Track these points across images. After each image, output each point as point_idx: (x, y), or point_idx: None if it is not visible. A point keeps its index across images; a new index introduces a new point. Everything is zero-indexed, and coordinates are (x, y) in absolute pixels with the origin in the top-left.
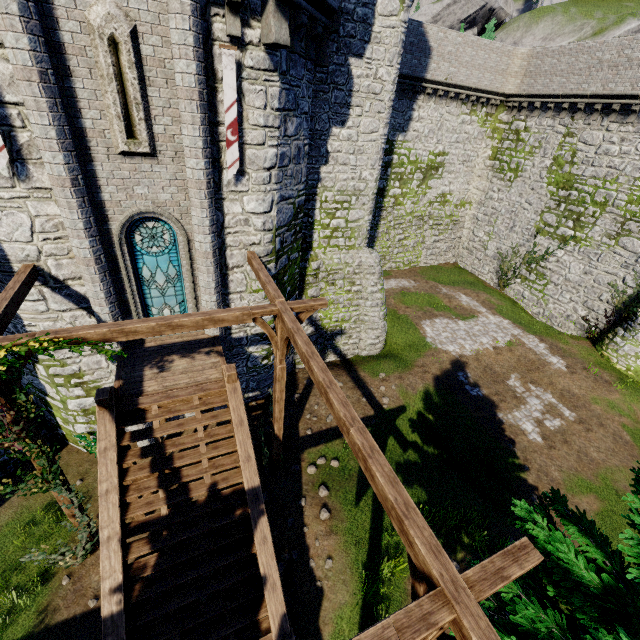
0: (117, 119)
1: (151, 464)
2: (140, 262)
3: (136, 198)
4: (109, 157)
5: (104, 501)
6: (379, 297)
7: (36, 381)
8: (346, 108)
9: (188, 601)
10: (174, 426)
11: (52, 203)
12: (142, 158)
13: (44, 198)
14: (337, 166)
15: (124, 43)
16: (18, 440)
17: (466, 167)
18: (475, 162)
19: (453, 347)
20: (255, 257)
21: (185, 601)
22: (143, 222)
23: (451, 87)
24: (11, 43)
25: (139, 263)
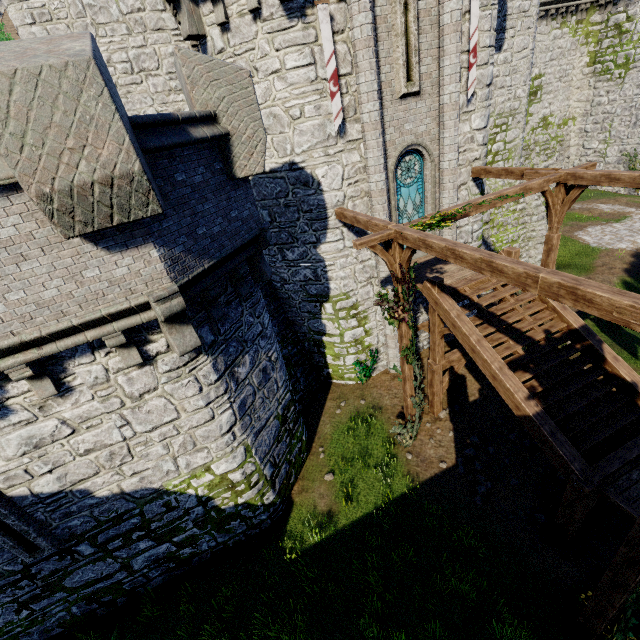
0: (402, 67)
1: (489, 325)
2: (398, 195)
3: (404, 135)
4: (392, 103)
5: (480, 346)
6: (543, 210)
7: (317, 324)
8: (502, 33)
9: (582, 404)
10: (490, 298)
11: (355, 152)
12: (411, 98)
13: (351, 149)
14: (496, 91)
15: (412, 3)
16: (408, 312)
17: (563, 83)
18: (571, 75)
19: (624, 244)
20: (484, 167)
21: (579, 405)
22: (403, 157)
23: (540, 6)
24: (360, 22)
25: (397, 196)
